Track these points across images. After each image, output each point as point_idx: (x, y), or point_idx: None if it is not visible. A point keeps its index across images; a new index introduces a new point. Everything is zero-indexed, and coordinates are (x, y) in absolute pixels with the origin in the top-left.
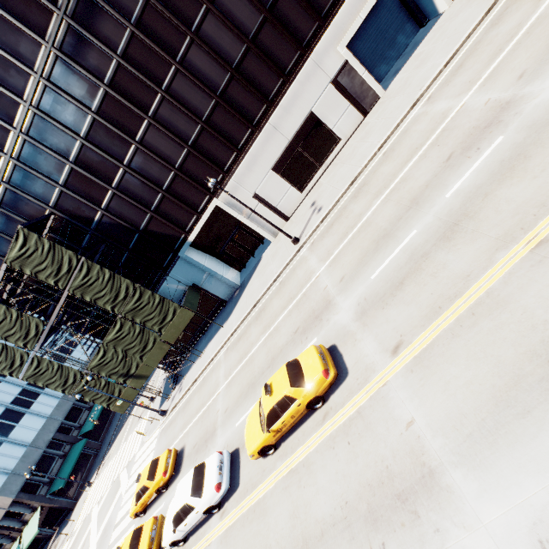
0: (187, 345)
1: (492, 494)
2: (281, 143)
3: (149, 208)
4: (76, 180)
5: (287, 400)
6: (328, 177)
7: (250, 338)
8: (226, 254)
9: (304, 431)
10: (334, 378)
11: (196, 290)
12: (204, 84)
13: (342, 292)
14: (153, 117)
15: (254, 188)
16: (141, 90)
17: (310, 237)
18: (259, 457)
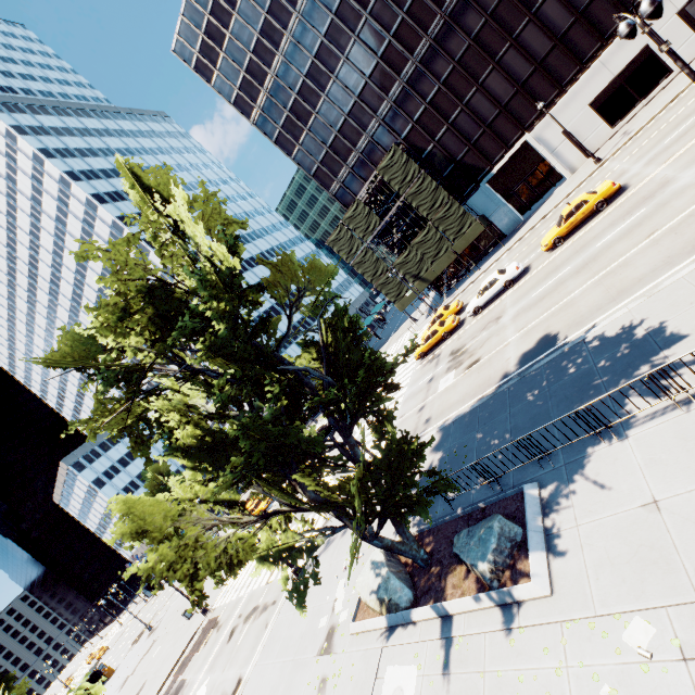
0: (459, 274)
1: (694, 168)
2: (605, 79)
3: (469, 142)
4: (425, 118)
5: (583, 203)
6: (648, 108)
7: (538, 232)
8: (516, 195)
9: (588, 225)
10: (618, 188)
11: (484, 220)
12: (548, 30)
13: (637, 162)
14: (497, 62)
15: (565, 124)
16: (495, 41)
17: (614, 154)
18: (550, 248)
